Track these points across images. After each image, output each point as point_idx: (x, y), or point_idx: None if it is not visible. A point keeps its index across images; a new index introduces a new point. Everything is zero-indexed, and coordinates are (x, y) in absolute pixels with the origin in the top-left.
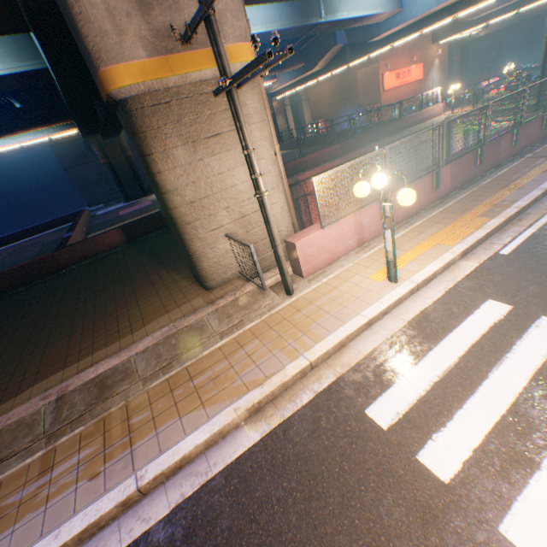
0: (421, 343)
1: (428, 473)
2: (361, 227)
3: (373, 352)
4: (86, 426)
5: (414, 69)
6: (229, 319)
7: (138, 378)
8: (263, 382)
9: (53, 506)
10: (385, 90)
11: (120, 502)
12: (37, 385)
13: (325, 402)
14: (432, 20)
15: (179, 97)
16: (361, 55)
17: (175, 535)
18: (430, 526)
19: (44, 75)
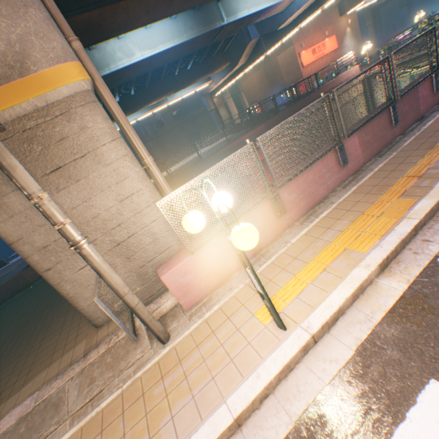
0: None
1: None
2: None
3: None
4: None
5: (327, 42)
6: (89, 387)
7: None
8: None
9: None
10: (304, 66)
11: None
12: None
13: None
14: None
15: None
16: (275, 43)
17: None
18: None
19: None
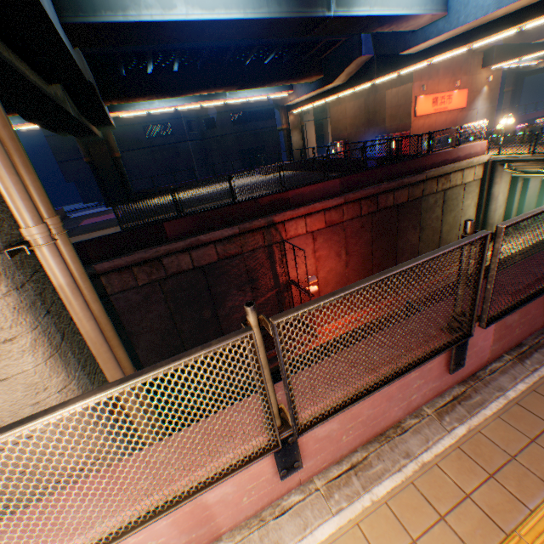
0: None
1: None
2: (202, 510)
3: None
4: None
5: (456, 95)
6: None
7: None
8: None
9: None
10: (417, 115)
11: None
12: None
13: None
14: (487, 31)
15: None
16: (390, 71)
17: None
18: None
19: None
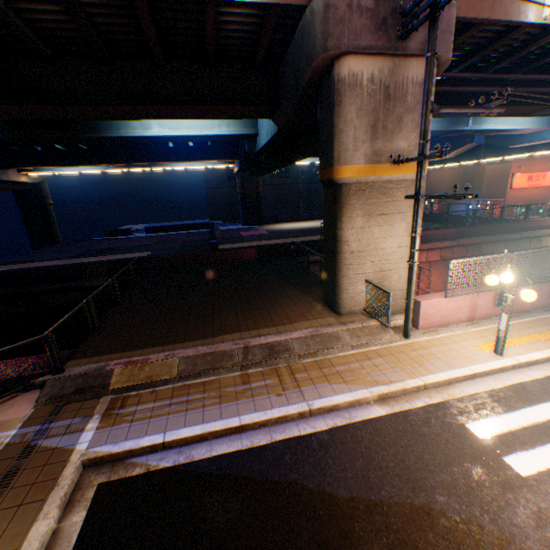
0: (516, 401)
1: (510, 467)
2: (474, 306)
3: (474, 395)
4: (264, 369)
5: (549, 175)
6: (357, 338)
7: (295, 353)
8: (388, 383)
9: (257, 400)
10: (511, 187)
11: (299, 411)
12: (224, 335)
13: (433, 410)
14: None
15: (371, 187)
16: (495, 156)
17: (333, 439)
18: (507, 489)
19: (251, 137)
